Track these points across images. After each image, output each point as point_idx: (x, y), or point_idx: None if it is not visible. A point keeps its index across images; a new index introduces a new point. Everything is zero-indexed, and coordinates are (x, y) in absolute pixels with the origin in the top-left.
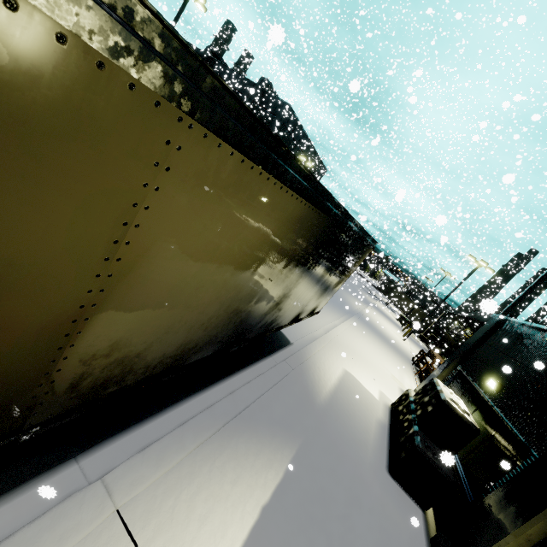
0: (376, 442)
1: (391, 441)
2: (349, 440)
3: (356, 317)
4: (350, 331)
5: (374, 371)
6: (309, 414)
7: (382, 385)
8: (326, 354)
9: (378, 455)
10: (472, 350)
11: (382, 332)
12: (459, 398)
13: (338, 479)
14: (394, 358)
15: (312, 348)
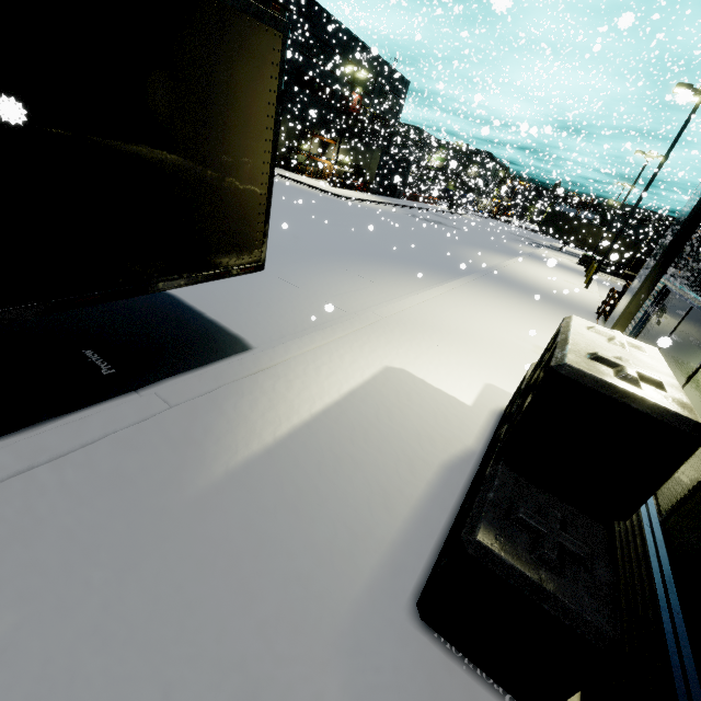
0: (408, 520)
1: (462, 503)
2: (279, 554)
3: (477, 275)
4: (449, 297)
5: (485, 350)
6: (133, 521)
7: (497, 371)
8: (343, 349)
9: (394, 562)
10: (688, 232)
11: (535, 286)
12: (639, 346)
13: None
14: (552, 318)
15: (294, 346)
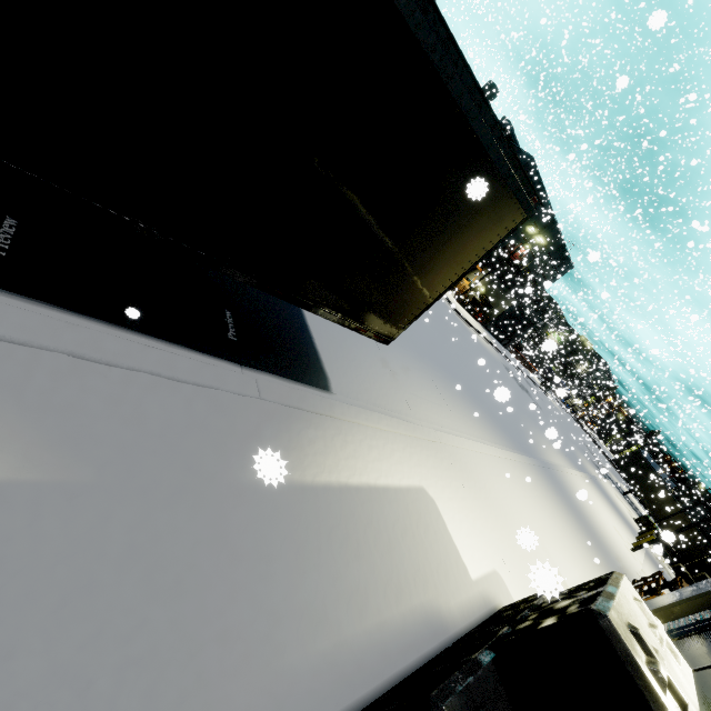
0: (372, 641)
1: (424, 665)
2: (267, 581)
3: (536, 462)
4: (502, 464)
5: (509, 538)
6: (193, 467)
7: (511, 566)
8: (397, 445)
9: (343, 669)
10: None
11: (583, 512)
12: (676, 653)
13: (65, 628)
14: (584, 555)
15: (364, 415)
